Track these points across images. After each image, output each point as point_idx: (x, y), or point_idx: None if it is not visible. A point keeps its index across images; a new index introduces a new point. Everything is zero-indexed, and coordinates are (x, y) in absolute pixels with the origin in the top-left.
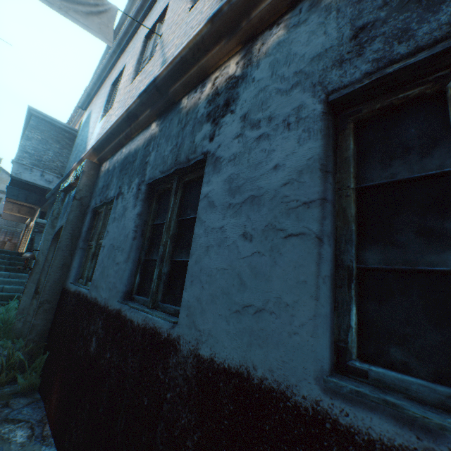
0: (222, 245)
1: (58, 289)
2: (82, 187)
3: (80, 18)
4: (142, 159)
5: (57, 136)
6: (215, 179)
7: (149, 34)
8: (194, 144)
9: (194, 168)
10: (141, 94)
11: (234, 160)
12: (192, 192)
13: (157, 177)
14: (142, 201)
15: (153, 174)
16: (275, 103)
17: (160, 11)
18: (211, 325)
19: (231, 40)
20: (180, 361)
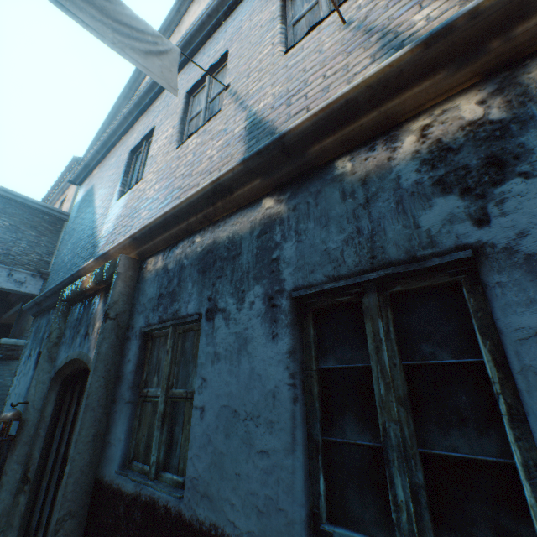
0: None
1: (87, 485)
2: (117, 297)
3: (138, 58)
4: (259, 254)
5: (32, 220)
6: None
7: (194, 89)
8: (423, 231)
9: (425, 271)
10: (250, 157)
11: None
12: (418, 311)
13: (324, 285)
14: (290, 326)
15: (308, 280)
16: None
17: (210, 61)
18: None
19: (462, 70)
20: None
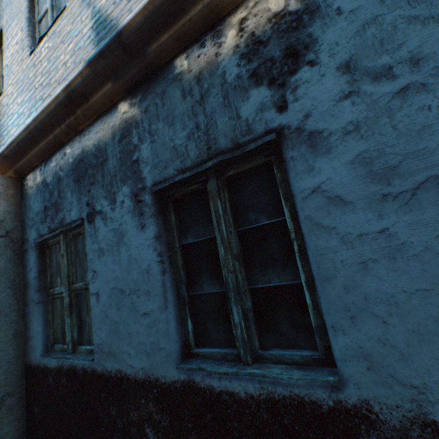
0: (399, 256)
1: (18, 371)
2: (2, 216)
3: None
4: (122, 158)
5: None
6: (326, 163)
7: None
8: (243, 121)
9: (247, 155)
10: (94, 59)
11: (357, 131)
12: (246, 189)
13: (175, 178)
14: (154, 217)
15: (163, 175)
16: (415, 37)
17: None
18: (438, 376)
19: None
20: (389, 437)
